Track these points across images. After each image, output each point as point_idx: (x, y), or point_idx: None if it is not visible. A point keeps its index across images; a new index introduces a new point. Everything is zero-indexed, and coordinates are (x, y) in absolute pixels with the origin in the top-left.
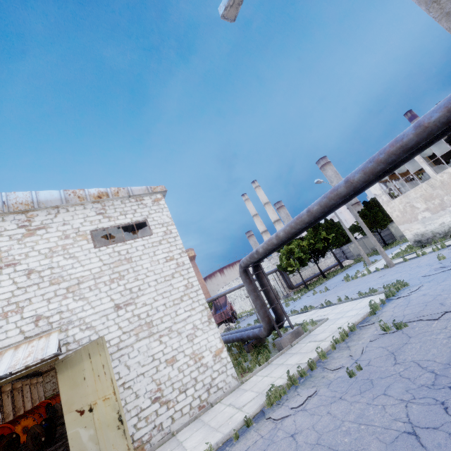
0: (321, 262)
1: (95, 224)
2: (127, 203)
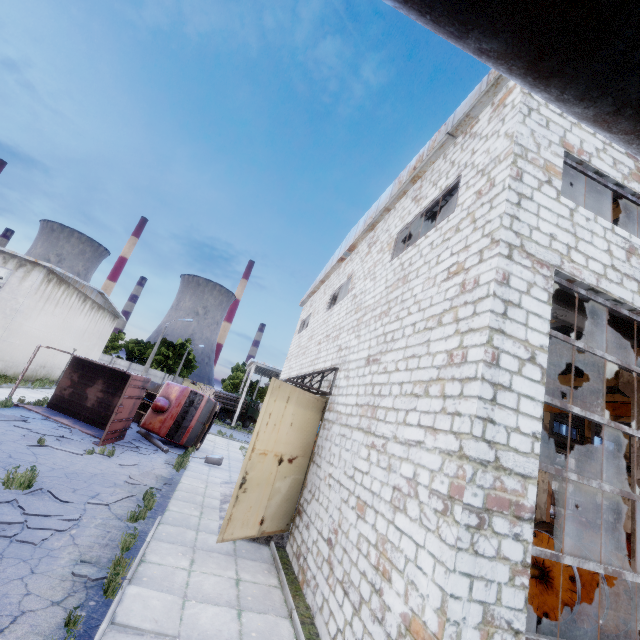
0: None
1: (404, 220)
2: (450, 153)
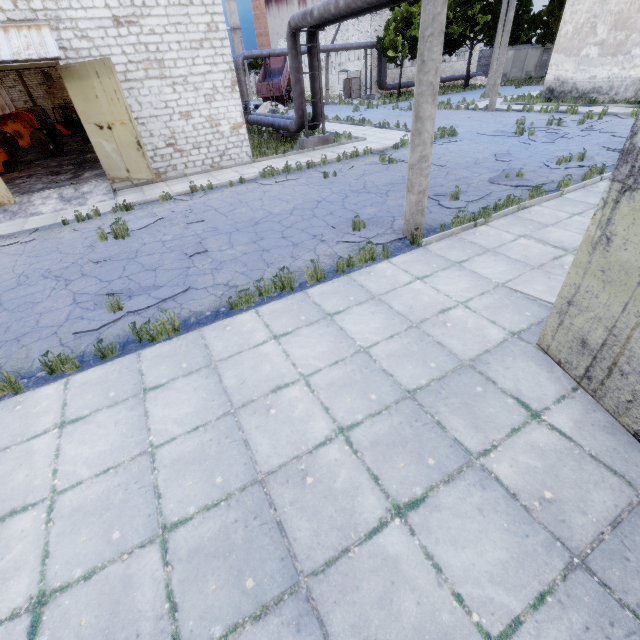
0: (449, 63)
1: None
2: None
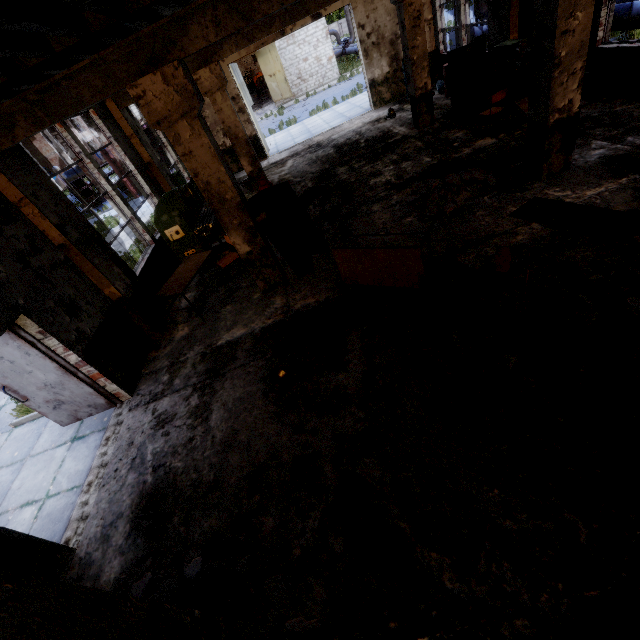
0: None
1: None
2: None
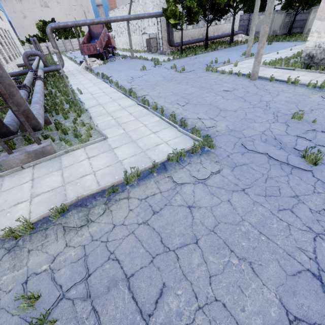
0: (219, 25)
1: None
2: None
